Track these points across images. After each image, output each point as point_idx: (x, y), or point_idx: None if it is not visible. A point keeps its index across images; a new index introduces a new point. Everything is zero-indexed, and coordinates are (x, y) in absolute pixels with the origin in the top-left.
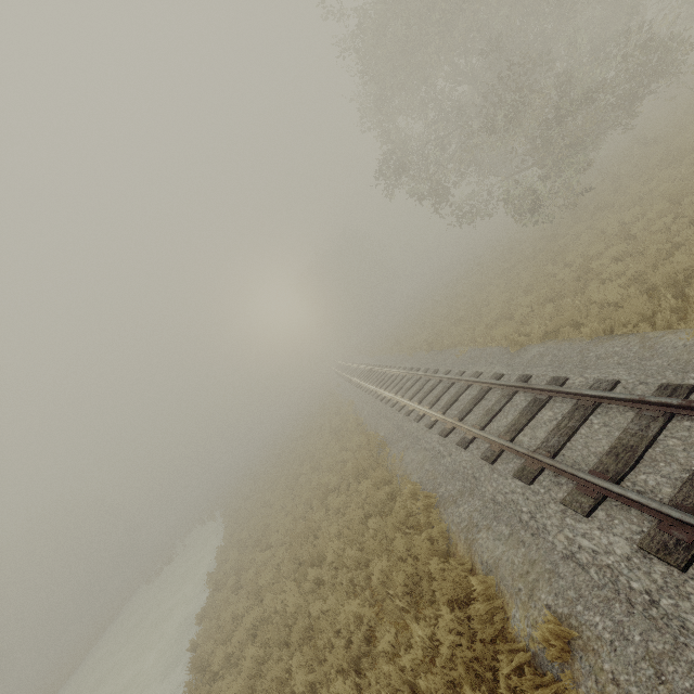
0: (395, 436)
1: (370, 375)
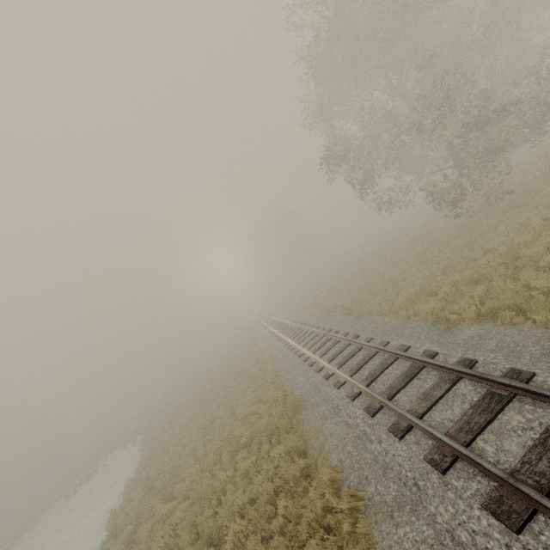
0: (312, 399)
1: (290, 330)
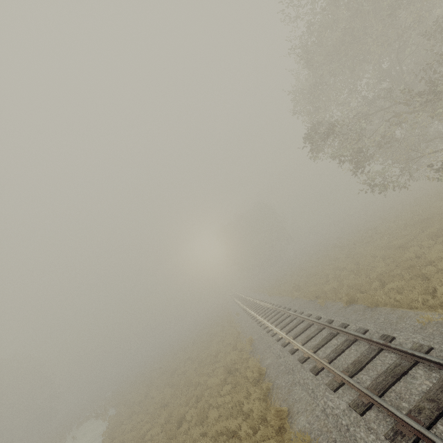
0: None
1: (270, 314)
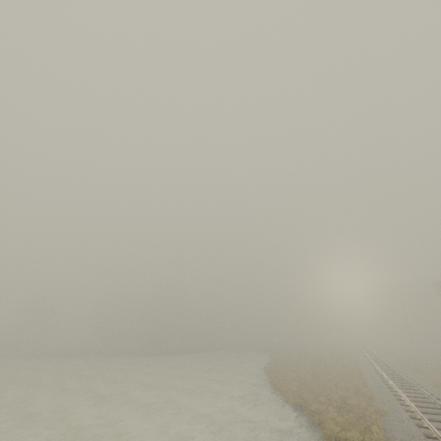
0: (368, 376)
1: (377, 360)
